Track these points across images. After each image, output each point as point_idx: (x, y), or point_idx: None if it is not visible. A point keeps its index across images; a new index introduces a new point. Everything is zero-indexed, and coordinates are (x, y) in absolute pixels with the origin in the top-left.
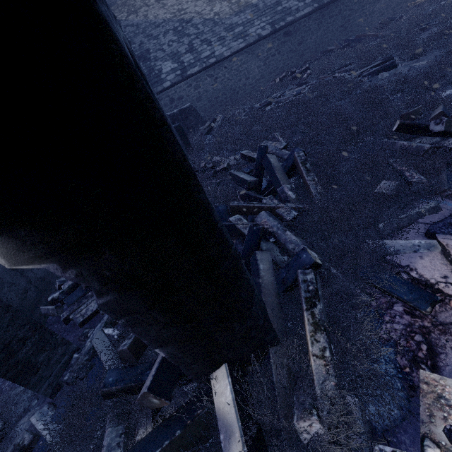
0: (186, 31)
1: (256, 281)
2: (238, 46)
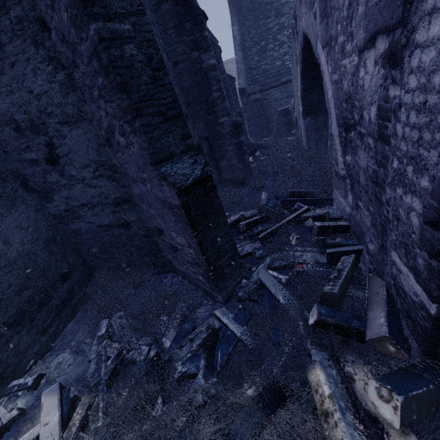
0: None
1: None
2: None
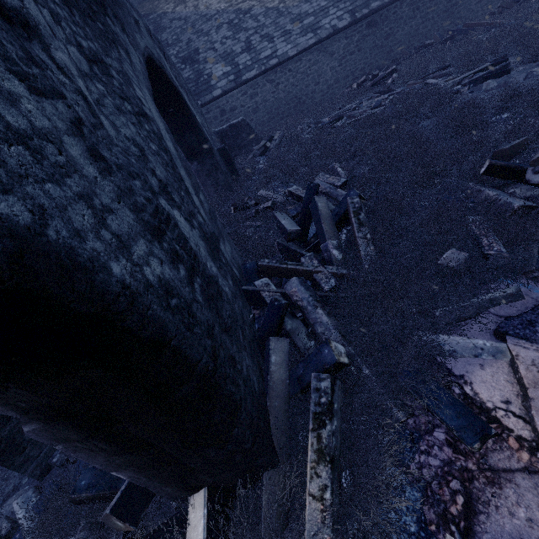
0: (243, 24)
1: (265, 377)
2: (306, 43)
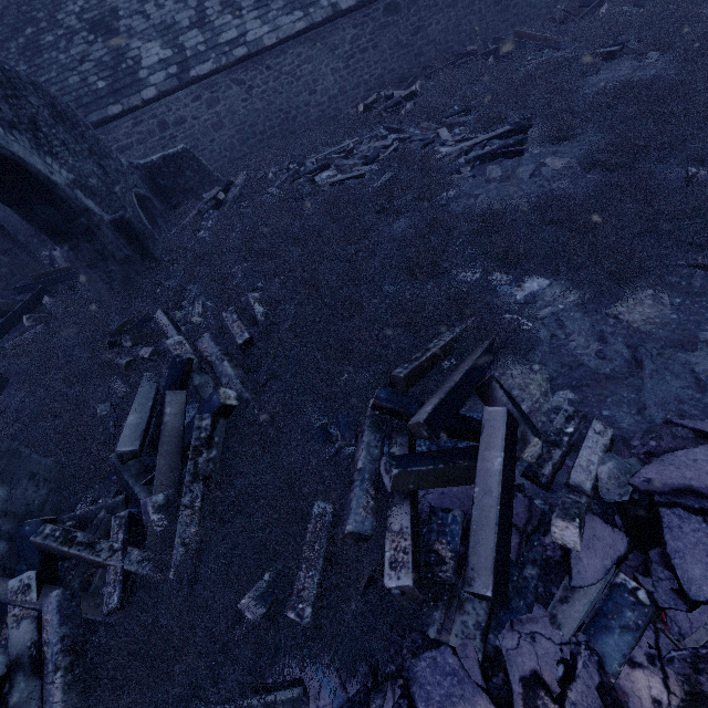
0: None
1: None
2: (292, 27)
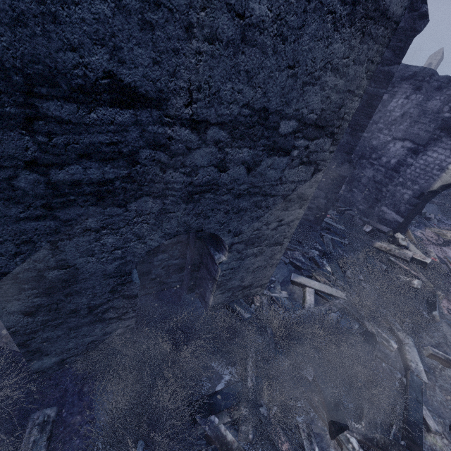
0: None
1: None
2: None
